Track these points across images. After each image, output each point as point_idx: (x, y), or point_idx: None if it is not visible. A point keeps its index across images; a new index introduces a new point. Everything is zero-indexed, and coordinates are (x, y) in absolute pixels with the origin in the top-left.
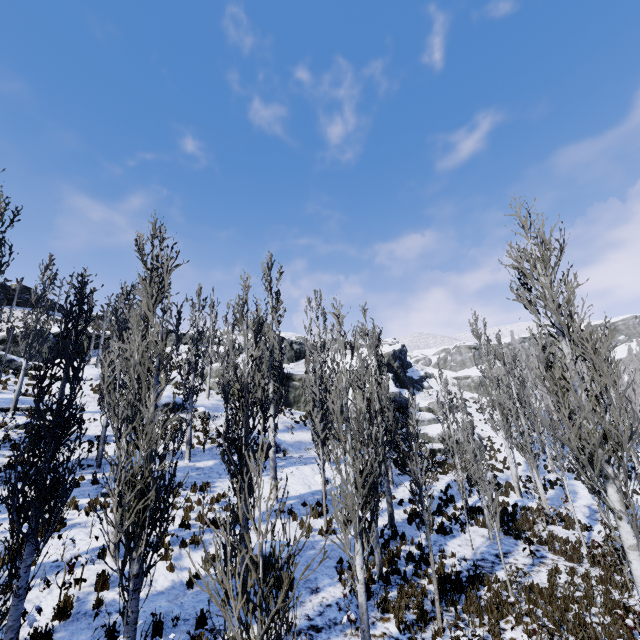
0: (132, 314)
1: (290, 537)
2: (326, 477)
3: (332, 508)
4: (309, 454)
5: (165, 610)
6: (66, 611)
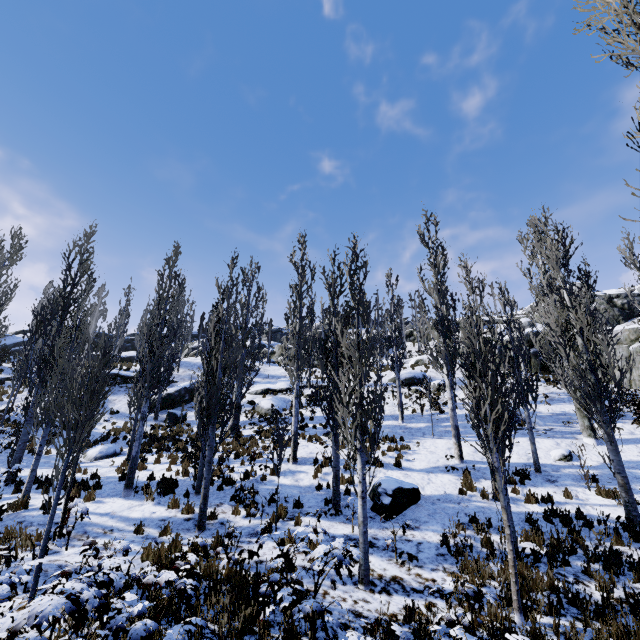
0: (340, 308)
1: (441, 489)
2: (566, 452)
3: (540, 482)
4: (567, 428)
5: (293, 494)
6: (248, 475)
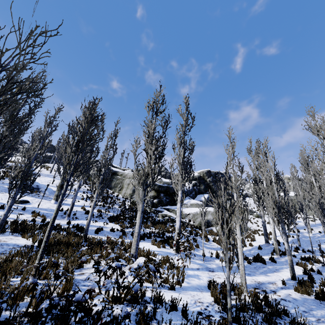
0: None
1: None
2: (21, 200)
3: None
4: None
5: None
6: None
